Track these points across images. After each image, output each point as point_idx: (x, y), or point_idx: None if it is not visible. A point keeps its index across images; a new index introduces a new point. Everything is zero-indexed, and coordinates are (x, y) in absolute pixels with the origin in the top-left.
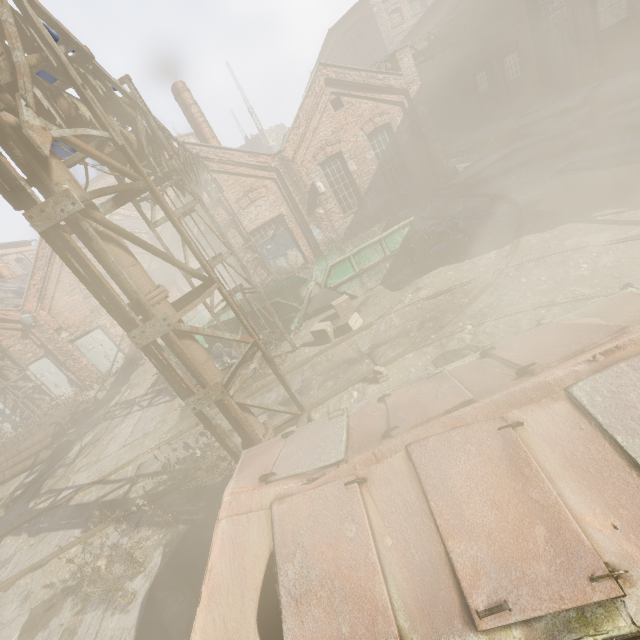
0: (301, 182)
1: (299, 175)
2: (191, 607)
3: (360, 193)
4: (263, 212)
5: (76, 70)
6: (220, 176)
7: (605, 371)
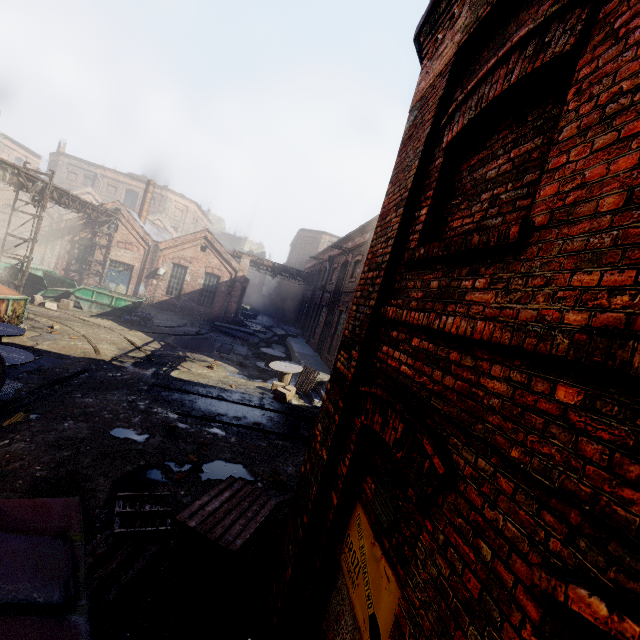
0: (156, 262)
1: (159, 258)
2: None
3: (182, 292)
4: (126, 257)
5: (6, 165)
6: (122, 226)
7: None
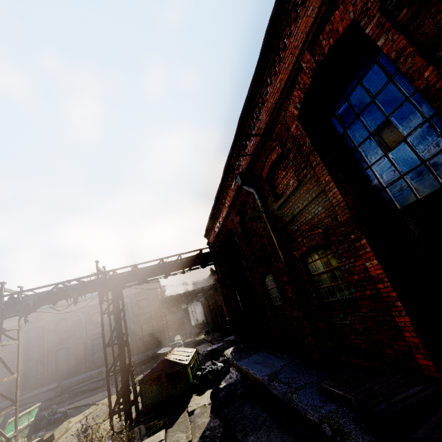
0: None
1: None
2: (147, 431)
3: None
4: None
5: None
6: None
7: (177, 349)
